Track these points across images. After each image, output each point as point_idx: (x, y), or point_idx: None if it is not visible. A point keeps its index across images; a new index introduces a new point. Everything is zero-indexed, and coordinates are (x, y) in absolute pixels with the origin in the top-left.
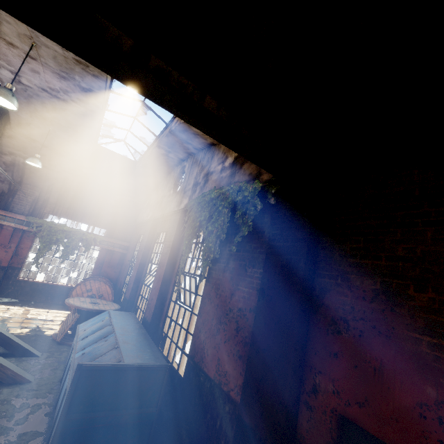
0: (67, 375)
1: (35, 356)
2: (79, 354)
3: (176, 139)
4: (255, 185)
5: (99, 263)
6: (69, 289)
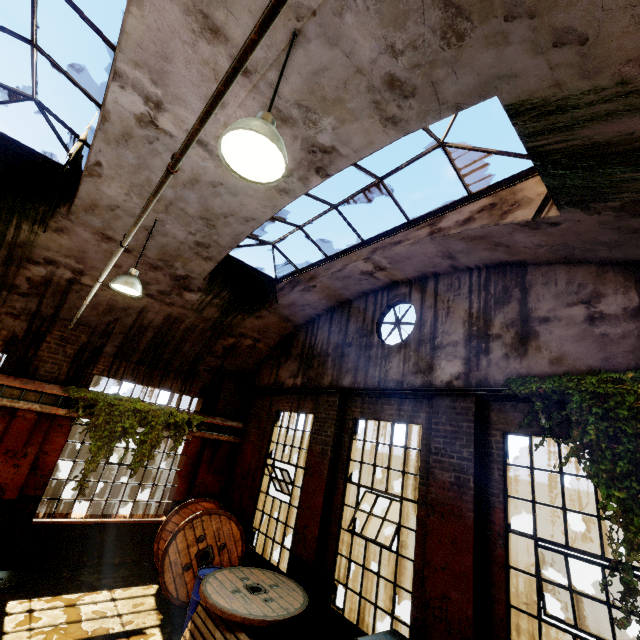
0: None
1: None
2: None
3: (430, 249)
4: None
5: (189, 466)
6: (135, 528)
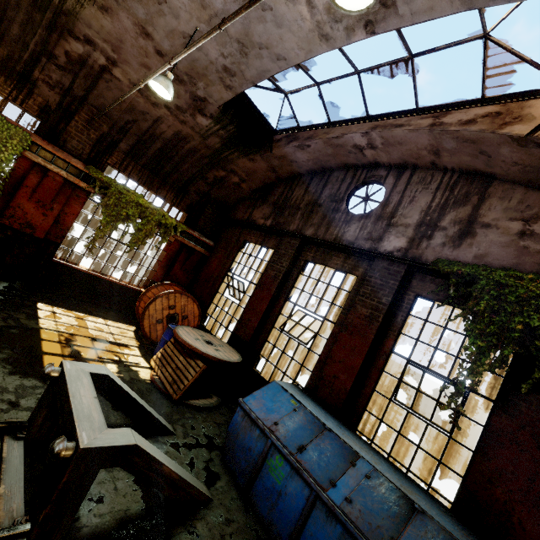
0: (312, 523)
1: (170, 434)
2: (338, 498)
3: (423, 140)
4: None
5: (167, 261)
6: (122, 289)
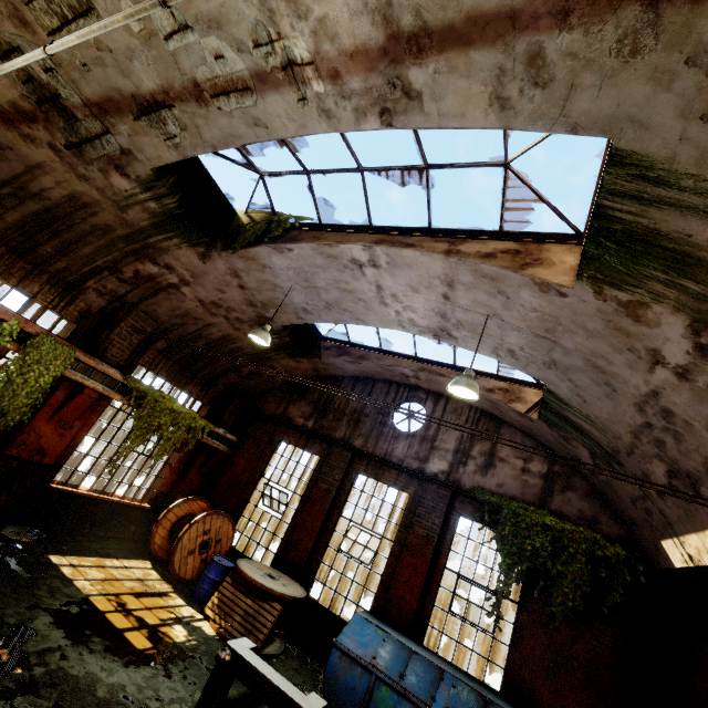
0: None
1: None
2: None
3: None
4: (618, 549)
5: (180, 464)
6: (124, 508)
